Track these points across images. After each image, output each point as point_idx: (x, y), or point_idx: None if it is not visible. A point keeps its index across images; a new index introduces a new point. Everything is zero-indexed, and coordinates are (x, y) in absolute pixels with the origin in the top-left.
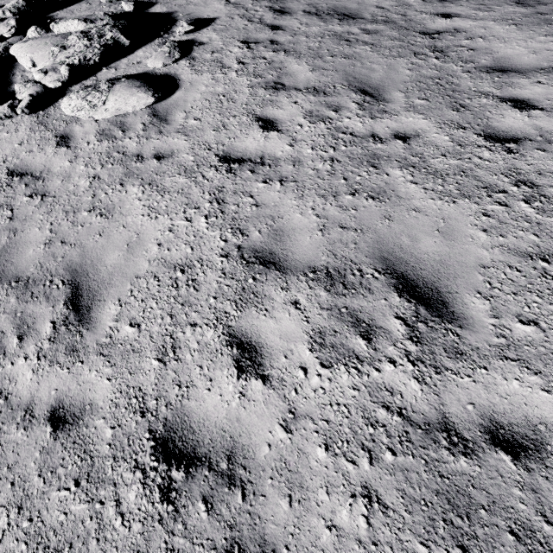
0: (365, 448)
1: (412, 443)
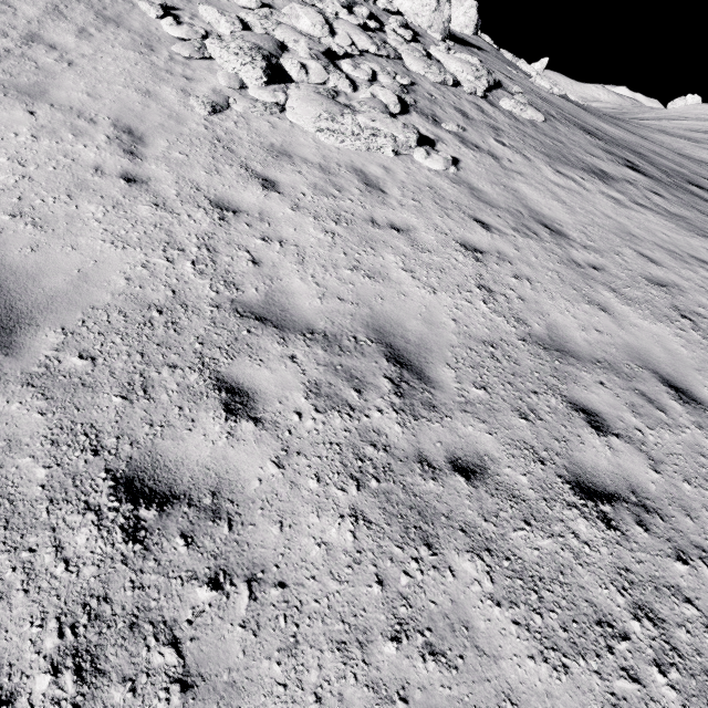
0: None
1: None
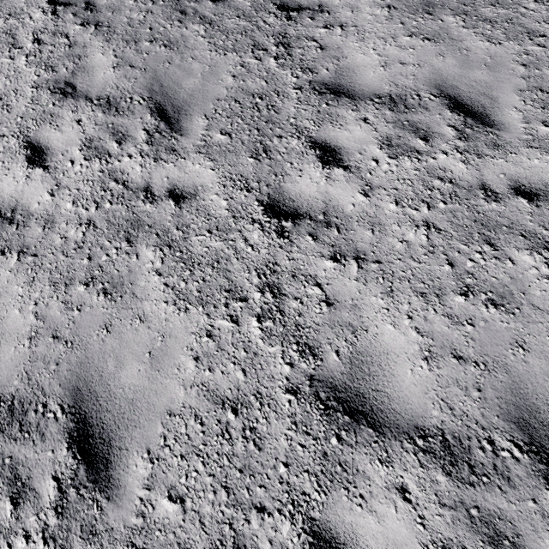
0: None
1: None
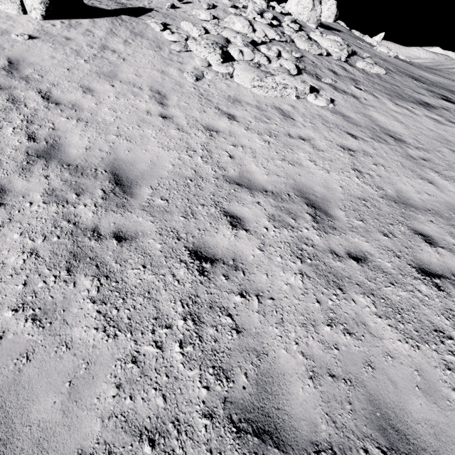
0: None
1: None
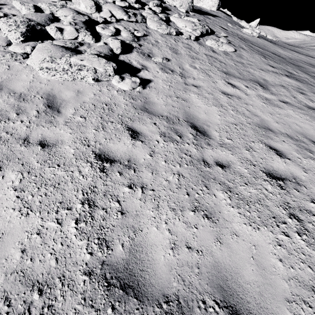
0: None
1: None
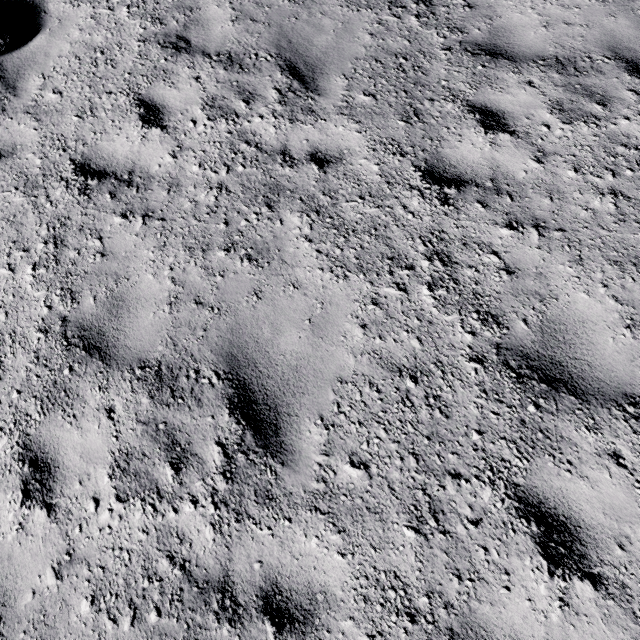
0: (133, 604)
1: (182, 604)
